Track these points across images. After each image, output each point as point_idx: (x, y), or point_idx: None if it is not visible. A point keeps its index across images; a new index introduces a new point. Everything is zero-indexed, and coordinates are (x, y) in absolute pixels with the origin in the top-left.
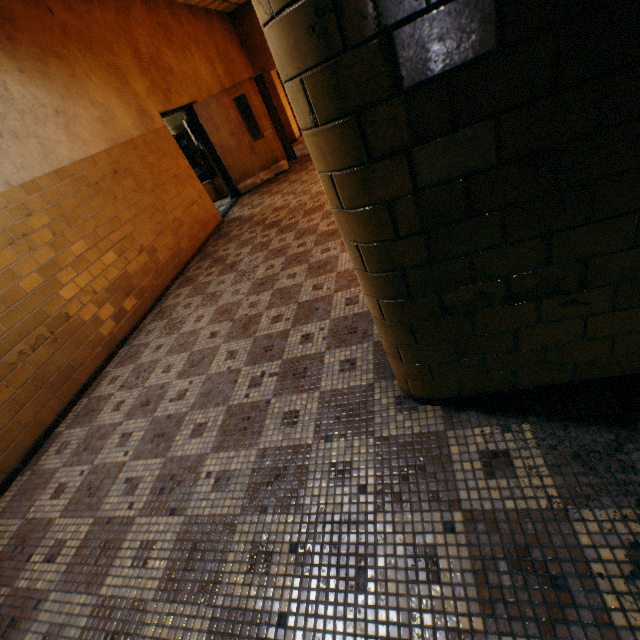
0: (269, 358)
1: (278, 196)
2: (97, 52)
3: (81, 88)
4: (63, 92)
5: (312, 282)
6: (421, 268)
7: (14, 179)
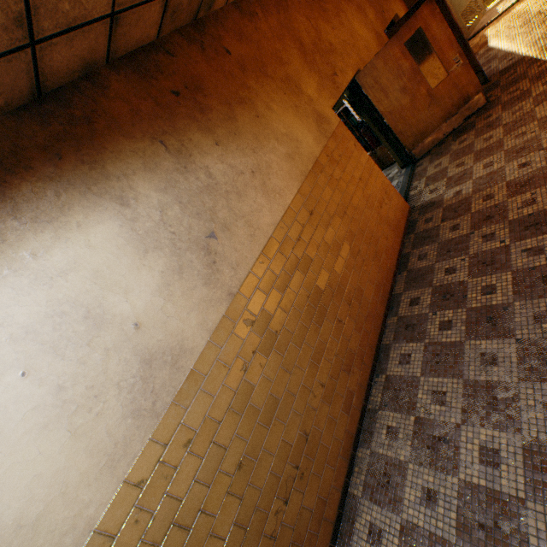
0: None
1: (496, 157)
2: (270, 72)
3: (265, 127)
4: (252, 144)
5: None
6: None
7: (233, 284)
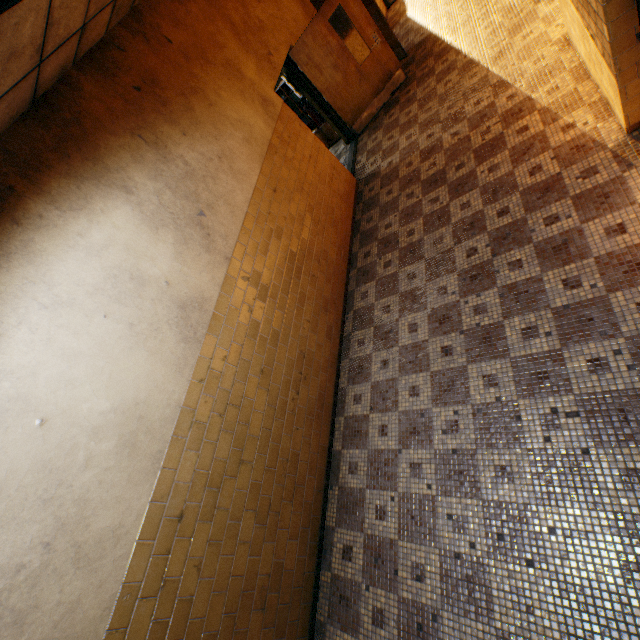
0: (550, 390)
1: (414, 130)
2: (211, 59)
3: (220, 115)
4: (213, 132)
5: (556, 275)
6: None
7: (227, 251)
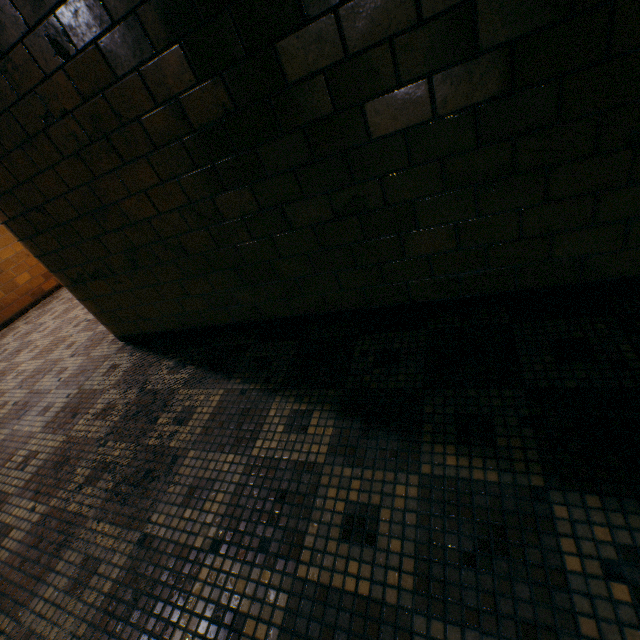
0: None
1: None
2: None
3: None
4: None
5: None
6: (45, 256)
7: None
